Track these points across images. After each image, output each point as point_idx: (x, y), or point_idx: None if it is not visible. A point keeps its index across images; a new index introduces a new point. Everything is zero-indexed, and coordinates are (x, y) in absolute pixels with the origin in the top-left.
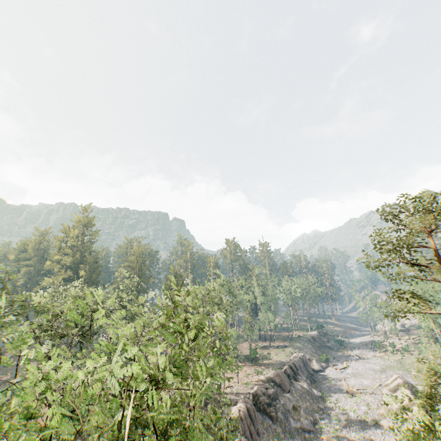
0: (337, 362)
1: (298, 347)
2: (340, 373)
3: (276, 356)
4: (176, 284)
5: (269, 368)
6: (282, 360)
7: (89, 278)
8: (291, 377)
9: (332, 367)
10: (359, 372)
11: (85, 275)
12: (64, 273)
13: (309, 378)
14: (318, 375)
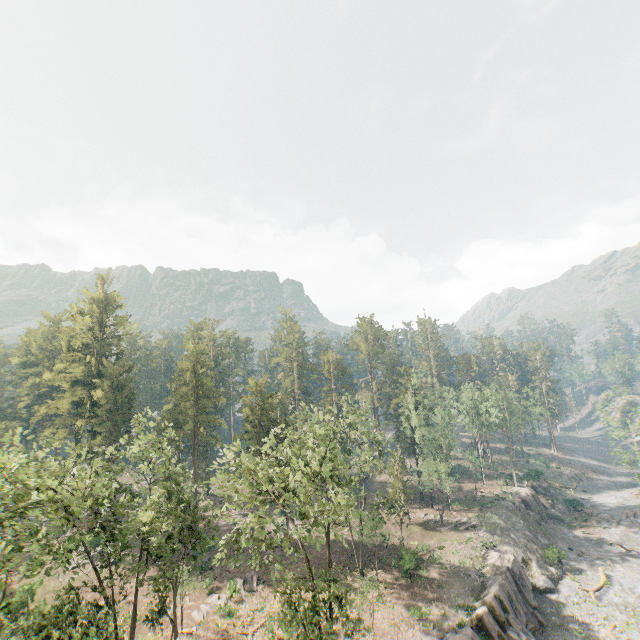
0: (581, 562)
1: (497, 530)
2: (597, 604)
3: (456, 557)
4: (261, 413)
5: (444, 604)
6: (470, 573)
7: (114, 401)
8: (494, 636)
9: (573, 579)
10: (639, 603)
11: (104, 398)
12: (71, 395)
13: (530, 622)
14: (545, 601)
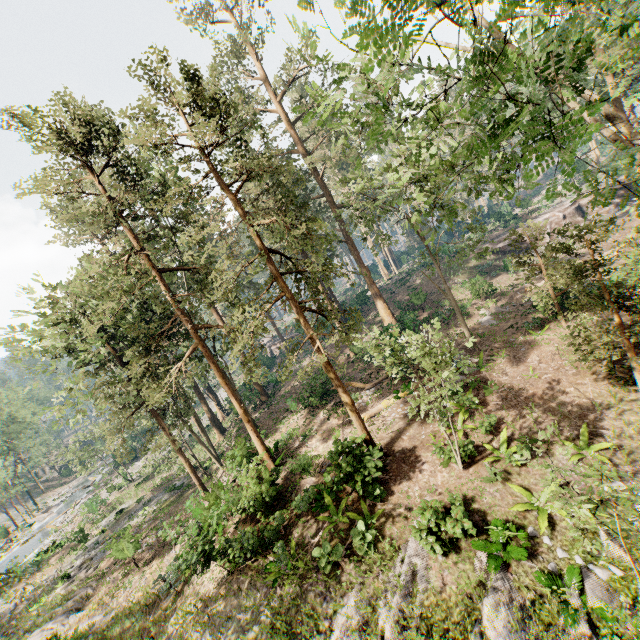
0: None
1: None
2: None
3: None
4: None
5: None
6: None
7: None
8: None
9: None
10: None
11: None
12: None
13: None
14: None
